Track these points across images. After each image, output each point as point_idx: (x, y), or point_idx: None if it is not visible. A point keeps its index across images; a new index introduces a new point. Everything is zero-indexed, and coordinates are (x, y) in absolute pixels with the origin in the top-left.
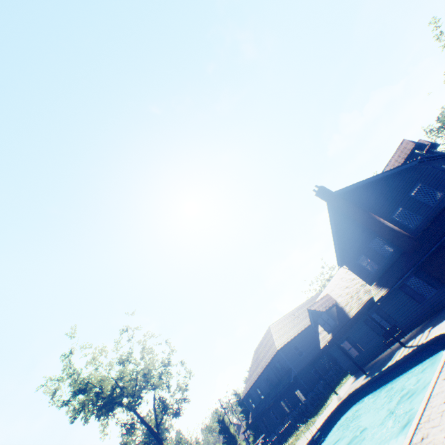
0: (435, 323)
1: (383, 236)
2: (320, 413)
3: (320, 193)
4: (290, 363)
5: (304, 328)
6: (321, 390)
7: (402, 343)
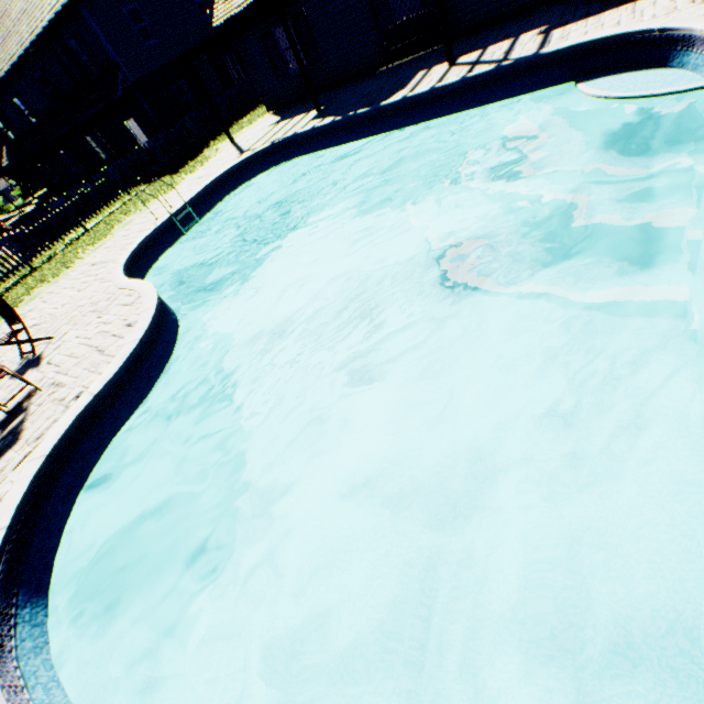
0: (563, 21)
1: None
2: (188, 172)
3: None
4: (117, 54)
5: None
6: (192, 130)
7: (453, 56)
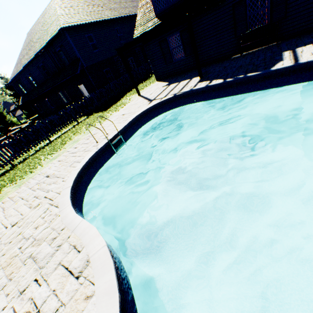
0: None
1: None
2: (113, 110)
3: None
4: (80, 54)
5: (108, 19)
6: (113, 89)
7: None
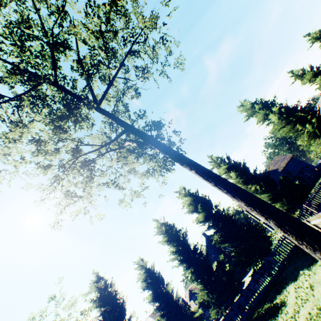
0: None
1: (223, 254)
2: None
3: (203, 234)
4: None
5: None
6: None
7: None
